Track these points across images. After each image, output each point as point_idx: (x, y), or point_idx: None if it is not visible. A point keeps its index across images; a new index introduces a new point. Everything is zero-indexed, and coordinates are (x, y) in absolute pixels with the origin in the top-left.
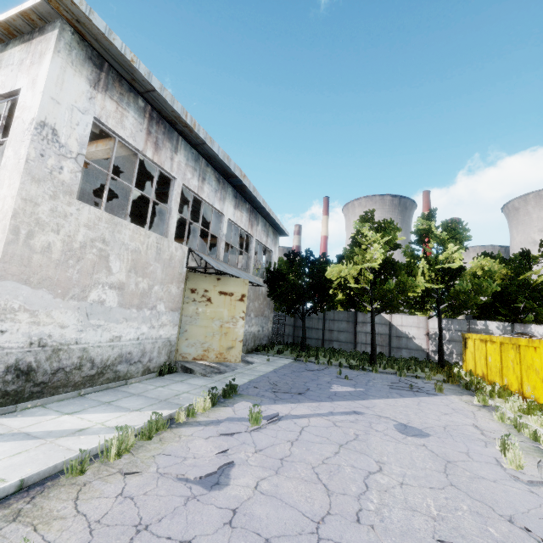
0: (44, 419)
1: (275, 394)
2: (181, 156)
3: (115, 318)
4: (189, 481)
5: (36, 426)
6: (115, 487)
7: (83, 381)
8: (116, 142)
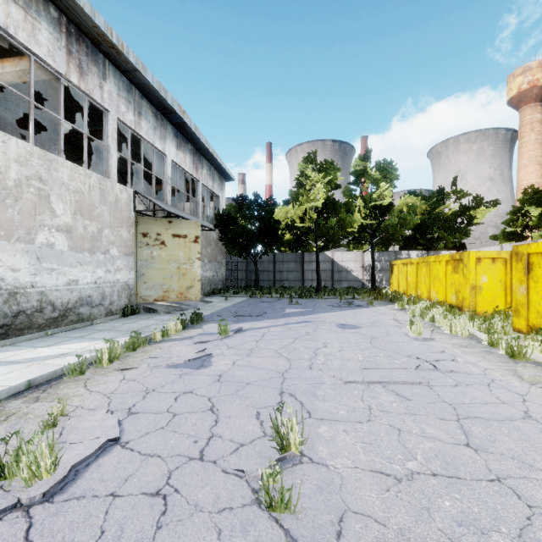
0: (20, 352)
1: (237, 318)
2: (111, 84)
3: (69, 262)
4: (179, 367)
5: (15, 357)
6: (116, 377)
7: (47, 323)
8: (32, 62)
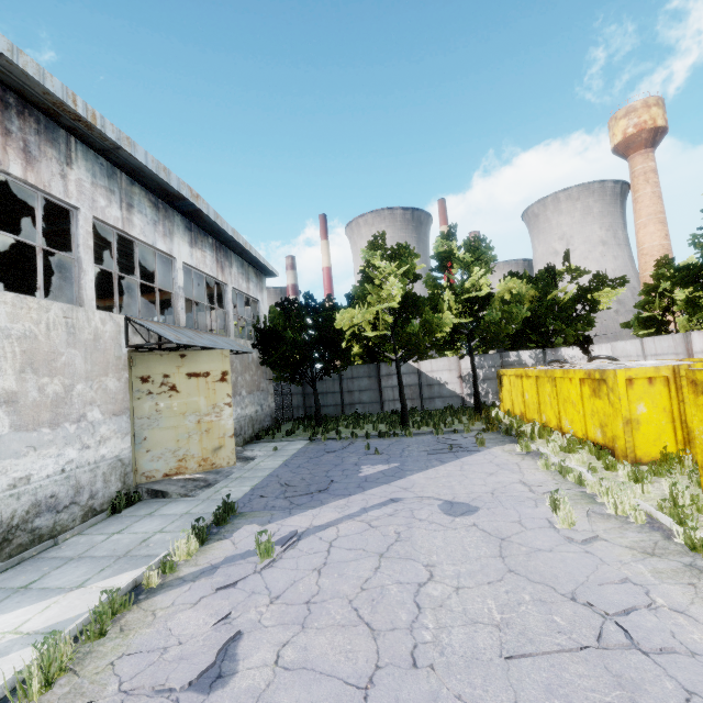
0: None
1: (289, 500)
2: (81, 170)
3: (12, 451)
4: (175, 689)
5: None
6: None
7: None
8: None
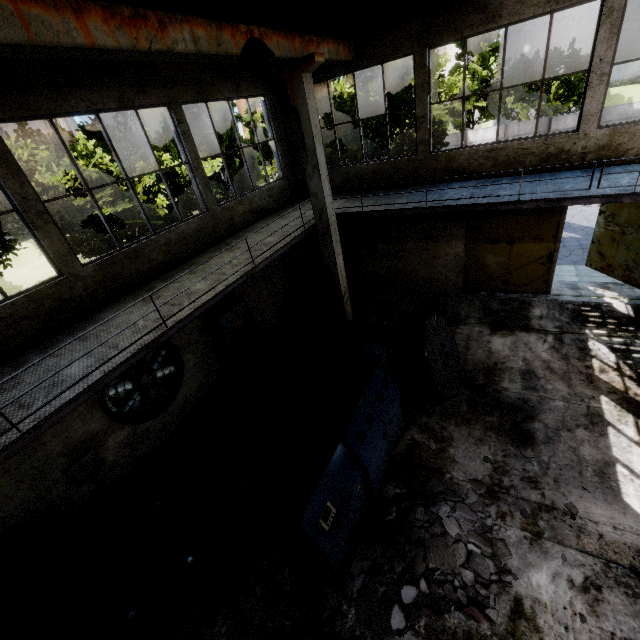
0: None
1: None
2: None
3: None
4: None
5: None
6: None
7: None
8: None
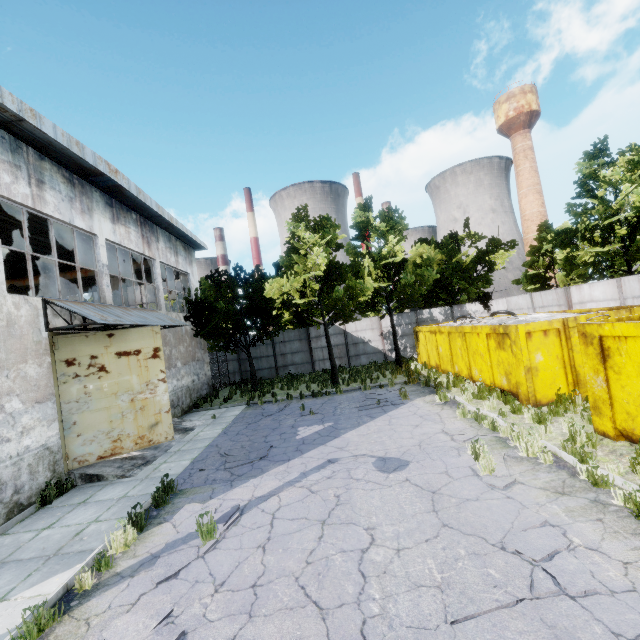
0: None
1: (230, 471)
2: None
3: None
4: None
5: None
6: None
7: None
8: None
